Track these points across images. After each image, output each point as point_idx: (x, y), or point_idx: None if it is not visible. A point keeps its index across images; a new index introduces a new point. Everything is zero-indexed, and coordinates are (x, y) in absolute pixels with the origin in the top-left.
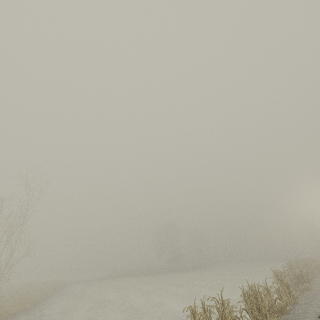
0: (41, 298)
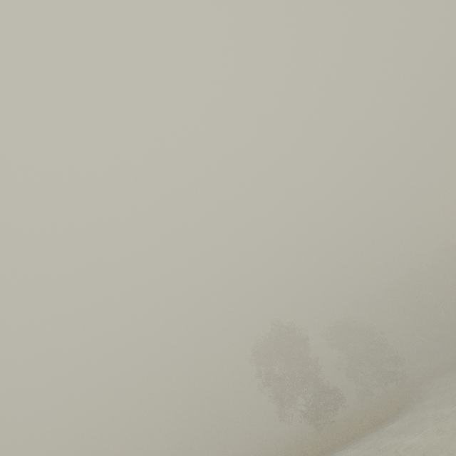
0: None
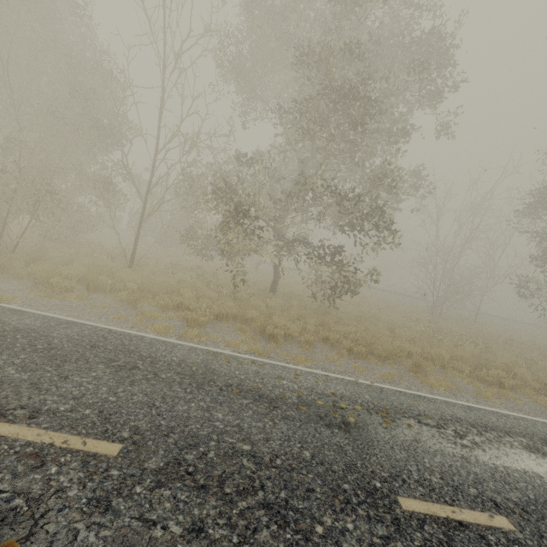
0: None
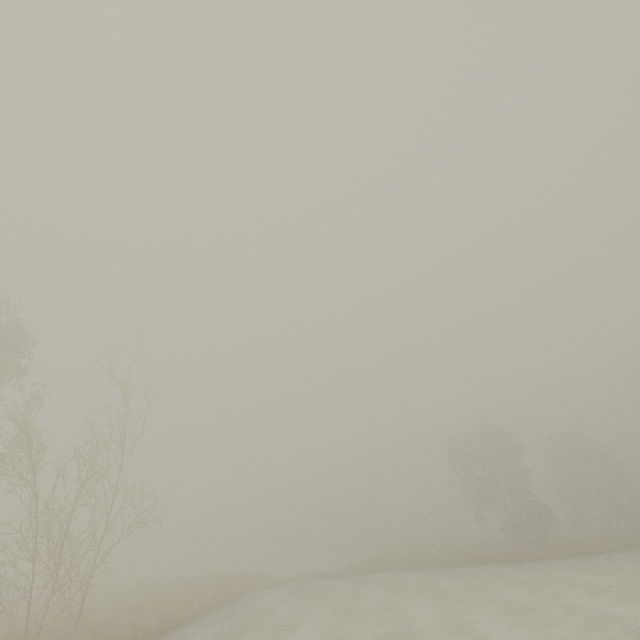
0: (159, 626)
